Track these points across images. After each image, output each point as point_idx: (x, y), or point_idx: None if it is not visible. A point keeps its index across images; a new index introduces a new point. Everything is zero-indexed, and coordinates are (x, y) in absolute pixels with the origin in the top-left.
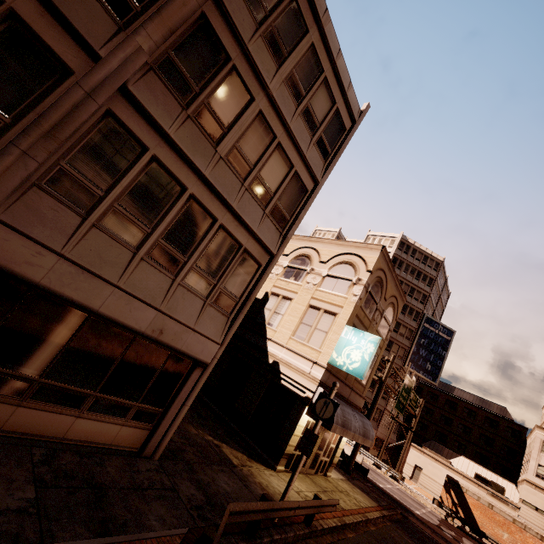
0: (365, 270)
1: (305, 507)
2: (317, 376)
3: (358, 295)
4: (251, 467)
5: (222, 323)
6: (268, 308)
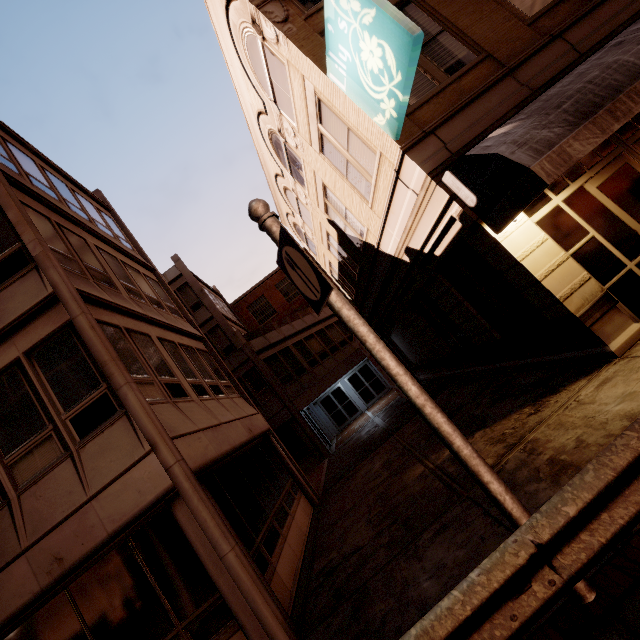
0: (237, 5)
1: (593, 502)
2: (420, 179)
3: (274, 31)
4: (536, 426)
5: (124, 432)
6: (344, 229)
